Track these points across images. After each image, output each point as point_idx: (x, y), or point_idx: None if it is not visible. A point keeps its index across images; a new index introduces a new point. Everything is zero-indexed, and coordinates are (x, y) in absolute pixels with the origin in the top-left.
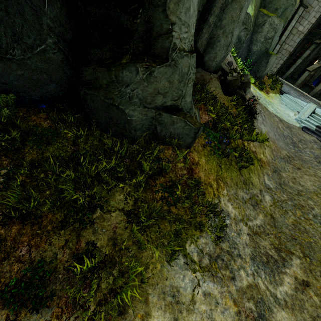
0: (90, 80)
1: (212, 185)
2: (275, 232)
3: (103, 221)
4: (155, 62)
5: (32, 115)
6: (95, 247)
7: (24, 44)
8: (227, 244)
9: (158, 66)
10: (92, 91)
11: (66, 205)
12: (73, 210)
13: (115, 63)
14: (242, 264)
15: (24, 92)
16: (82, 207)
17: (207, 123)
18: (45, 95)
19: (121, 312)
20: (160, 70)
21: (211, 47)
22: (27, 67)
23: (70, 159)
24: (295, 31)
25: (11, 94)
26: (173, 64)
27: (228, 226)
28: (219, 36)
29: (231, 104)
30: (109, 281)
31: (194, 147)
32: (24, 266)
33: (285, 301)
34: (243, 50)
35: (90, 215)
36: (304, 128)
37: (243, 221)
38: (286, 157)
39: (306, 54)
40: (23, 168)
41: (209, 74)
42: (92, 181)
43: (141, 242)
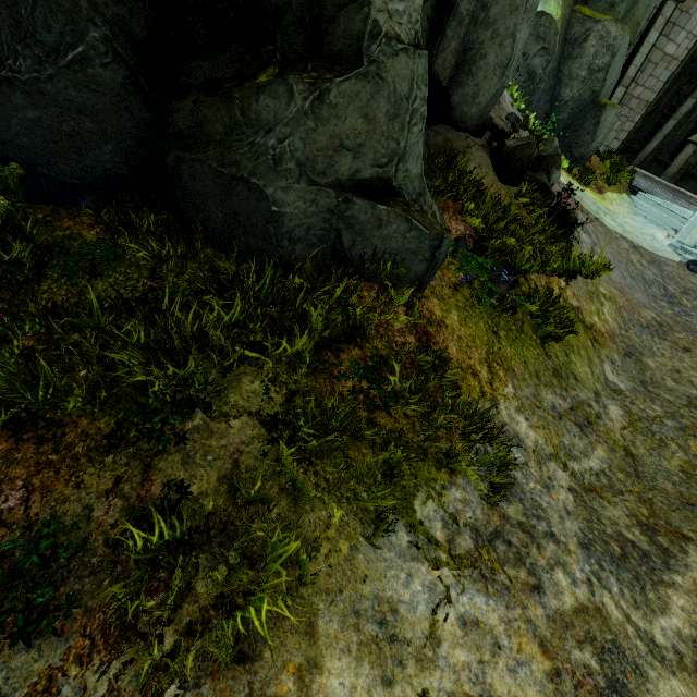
0: (188, 129)
1: (477, 372)
2: (639, 488)
3: (209, 437)
4: (331, 72)
5: (65, 218)
6: (184, 493)
7: (39, 47)
8: (520, 506)
9: (338, 78)
10: (191, 152)
11: (125, 402)
12: (138, 410)
13: (241, 85)
14: (559, 555)
15: (46, 165)
16: (161, 406)
17: (463, 237)
18: (92, 172)
19: (245, 656)
20: (344, 90)
21: (467, 73)
22: (47, 103)
23: (140, 304)
24: (658, 55)
25: (13, 163)
26: (373, 73)
27: (520, 467)
28: (484, 46)
29: (518, 202)
30: (217, 578)
31: (432, 287)
32: (9, 535)
33: (678, 653)
34: (539, 98)
35: (177, 422)
36: (693, 264)
37: (557, 460)
38: (653, 324)
39: (685, 107)
40: (29, 318)
41: (464, 139)
42: (185, 347)
43: (300, 486)
